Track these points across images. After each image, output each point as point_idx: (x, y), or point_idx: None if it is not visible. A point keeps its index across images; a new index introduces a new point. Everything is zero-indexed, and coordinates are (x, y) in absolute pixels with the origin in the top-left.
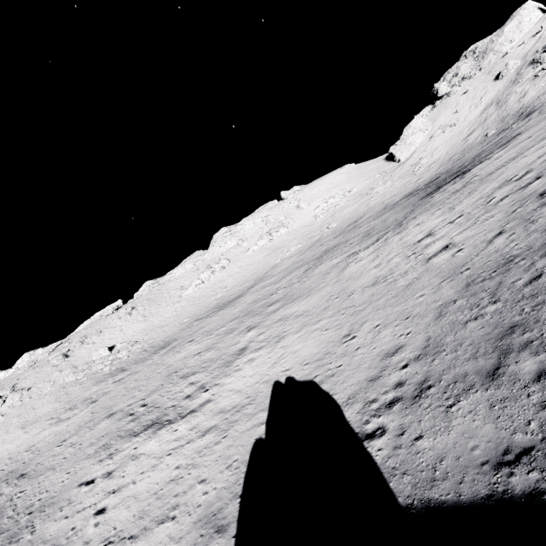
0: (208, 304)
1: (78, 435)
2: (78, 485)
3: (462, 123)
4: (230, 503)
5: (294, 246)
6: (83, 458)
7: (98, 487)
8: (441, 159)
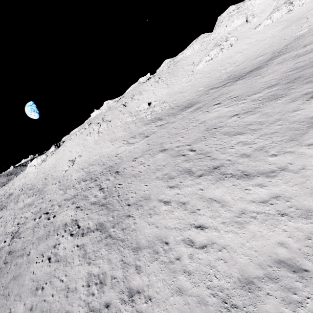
0: (218, 76)
1: (144, 158)
2: (157, 201)
3: None
4: None
5: None
6: (153, 178)
7: (176, 212)
8: None
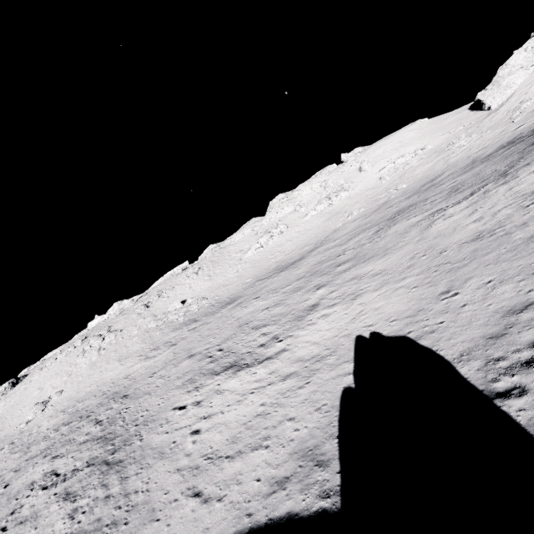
0: (268, 266)
1: (166, 370)
2: (173, 409)
3: None
4: (327, 442)
5: (357, 209)
6: (173, 388)
7: (190, 412)
8: None
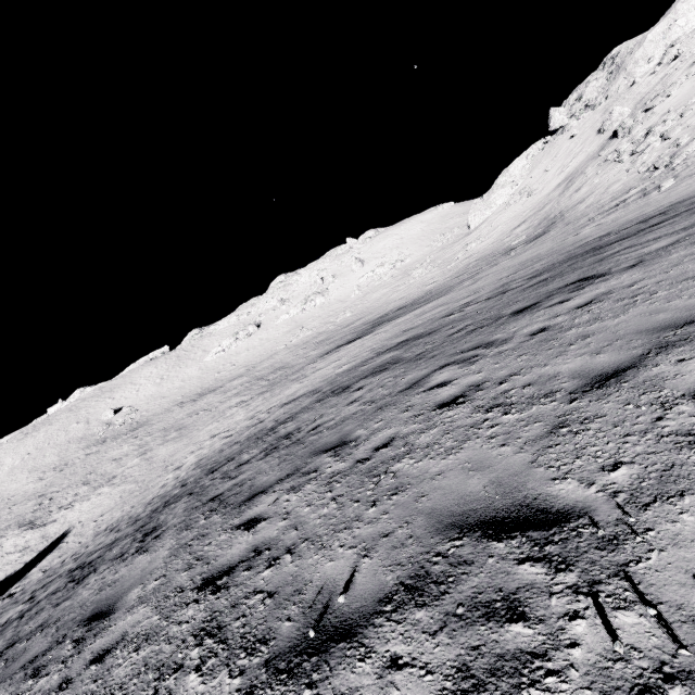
0: (207, 382)
1: (20, 505)
2: None
3: (536, 195)
4: None
5: (307, 330)
6: None
7: None
8: (476, 254)
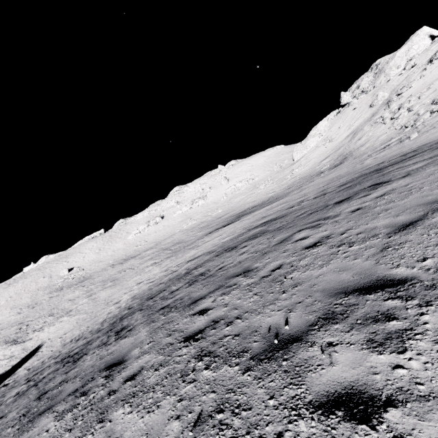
0: (129, 252)
1: (6, 329)
2: None
3: (334, 142)
4: None
5: (193, 220)
6: None
7: None
8: (299, 175)
